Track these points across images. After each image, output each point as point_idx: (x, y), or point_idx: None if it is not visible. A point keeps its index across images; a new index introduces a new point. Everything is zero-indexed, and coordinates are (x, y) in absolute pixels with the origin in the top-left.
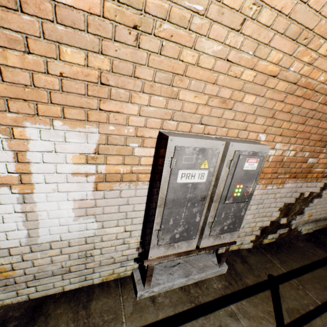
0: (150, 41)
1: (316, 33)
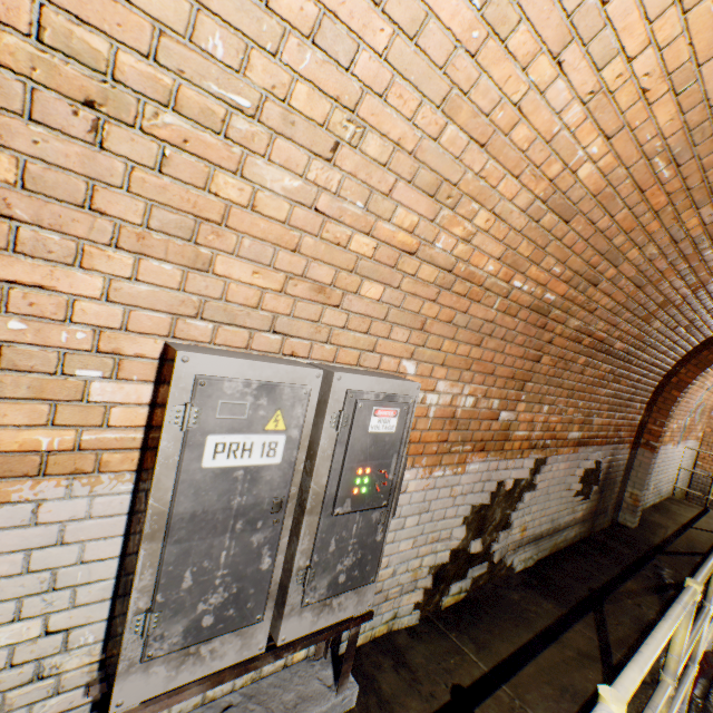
0: (134, 140)
1: (464, 192)
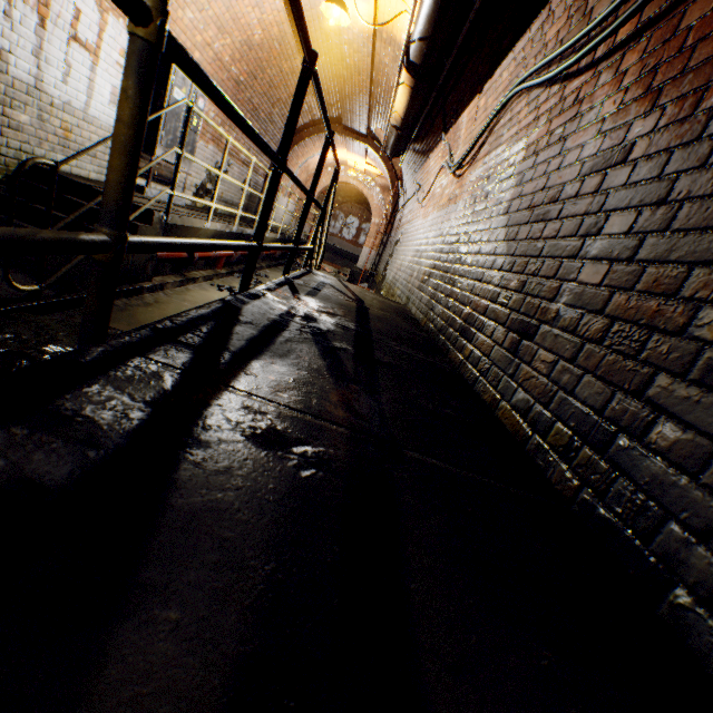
0: None
1: (226, 32)
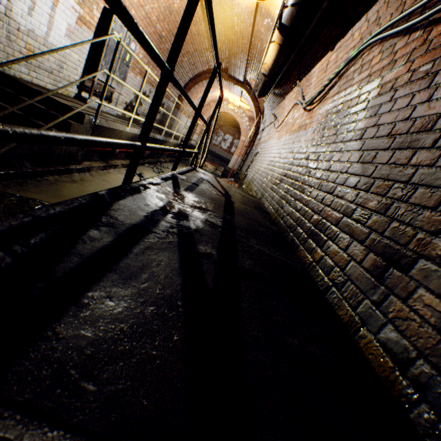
0: None
1: None
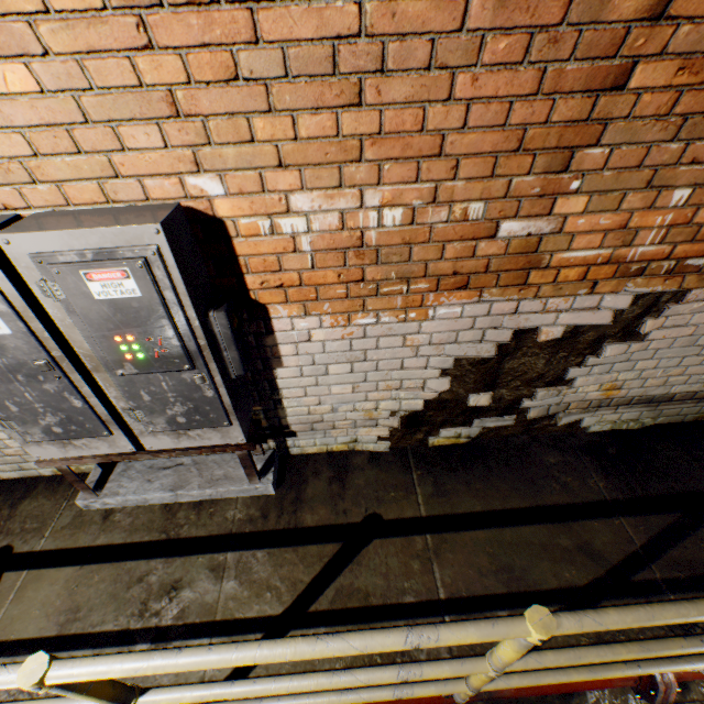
0: None
1: None
